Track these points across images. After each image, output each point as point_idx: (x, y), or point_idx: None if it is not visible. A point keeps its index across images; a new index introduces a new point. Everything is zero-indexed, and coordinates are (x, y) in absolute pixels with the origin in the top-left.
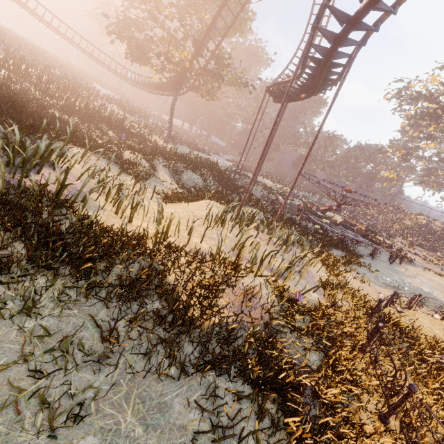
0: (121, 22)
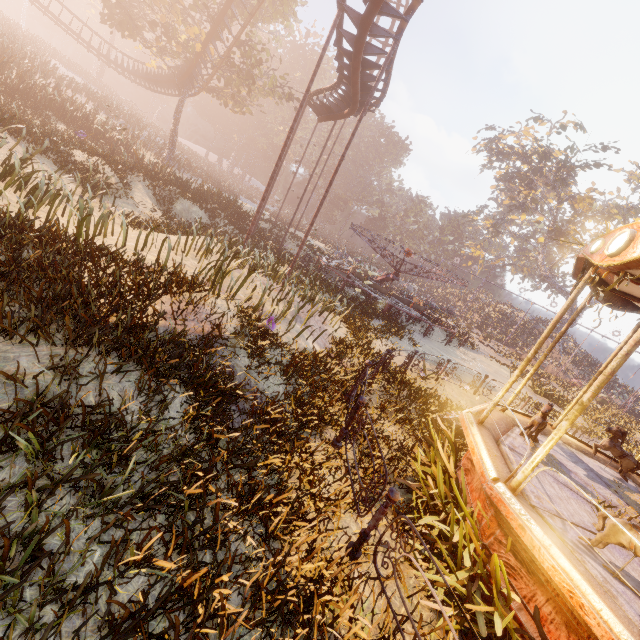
0: None
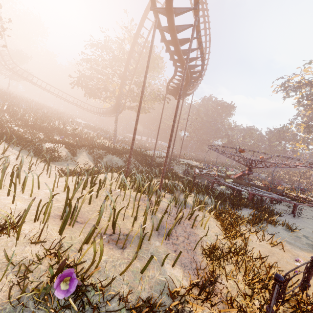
0: (78, 77)
